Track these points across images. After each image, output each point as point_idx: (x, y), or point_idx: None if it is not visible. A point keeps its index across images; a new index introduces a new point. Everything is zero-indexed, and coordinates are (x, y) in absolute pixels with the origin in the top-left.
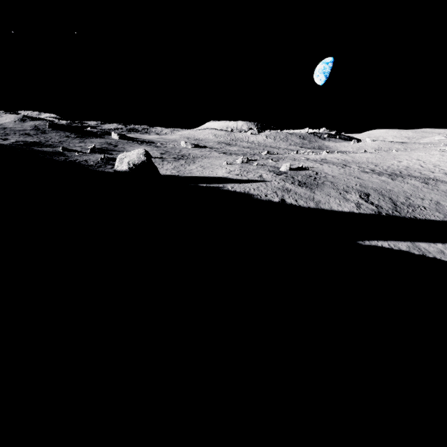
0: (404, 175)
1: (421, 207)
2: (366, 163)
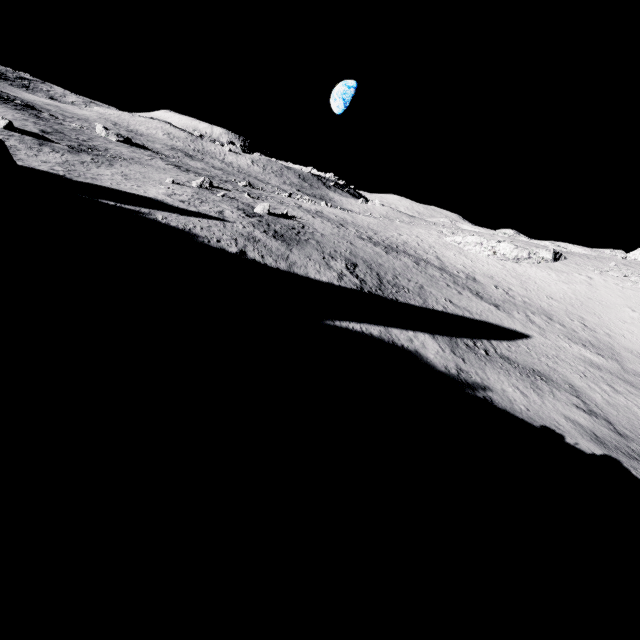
0: (399, 251)
1: (405, 289)
2: (366, 229)
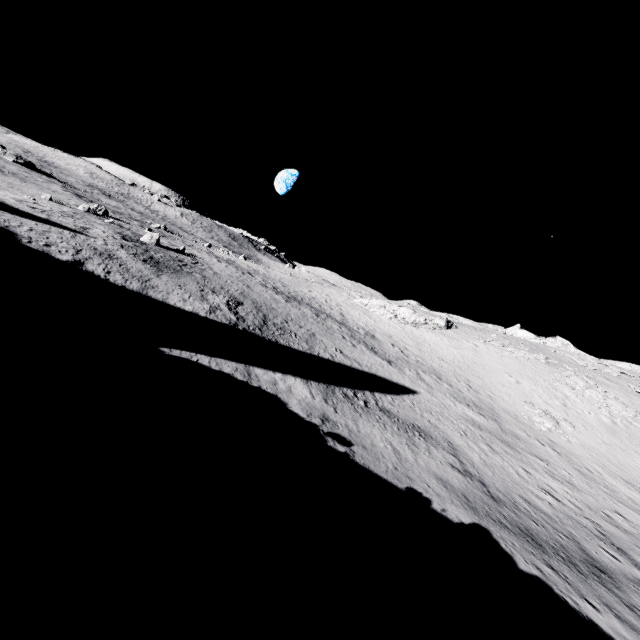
0: (303, 302)
1: (292, 334)
2: (276, 281)
